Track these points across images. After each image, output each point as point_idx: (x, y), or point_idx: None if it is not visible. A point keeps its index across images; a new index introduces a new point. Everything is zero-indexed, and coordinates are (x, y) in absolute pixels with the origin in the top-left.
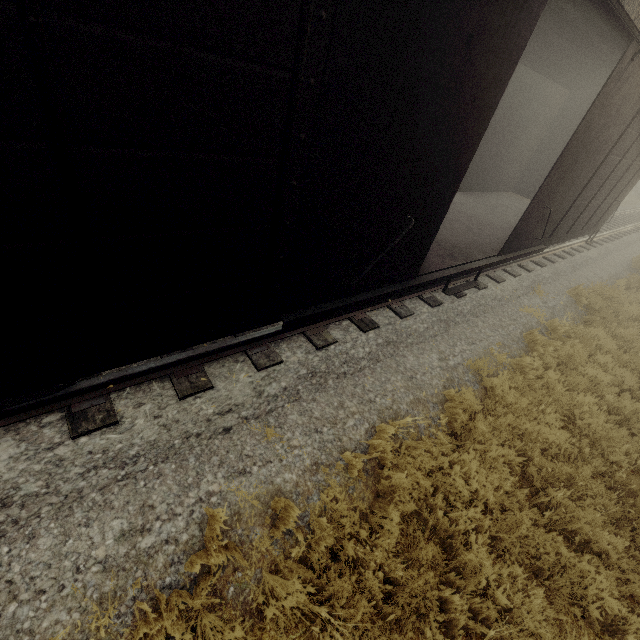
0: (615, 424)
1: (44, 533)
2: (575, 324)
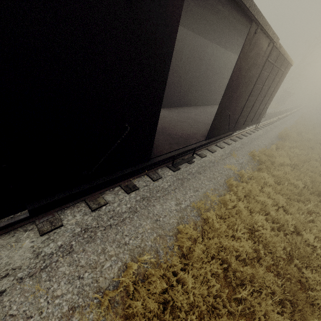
0: (277, 228)
1: None
2: (253, 171)
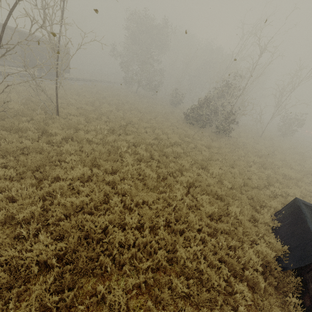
0: None
1: None
2: None
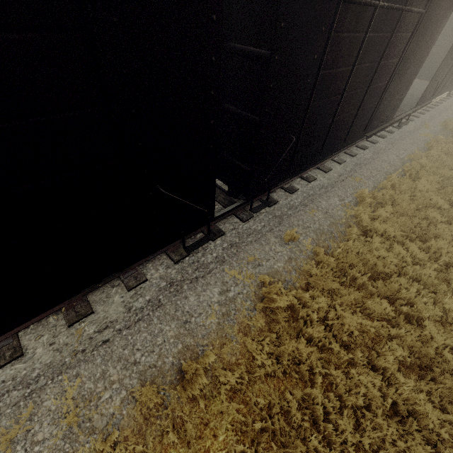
0: None
1: (321, 201)
2: (447, 138)
